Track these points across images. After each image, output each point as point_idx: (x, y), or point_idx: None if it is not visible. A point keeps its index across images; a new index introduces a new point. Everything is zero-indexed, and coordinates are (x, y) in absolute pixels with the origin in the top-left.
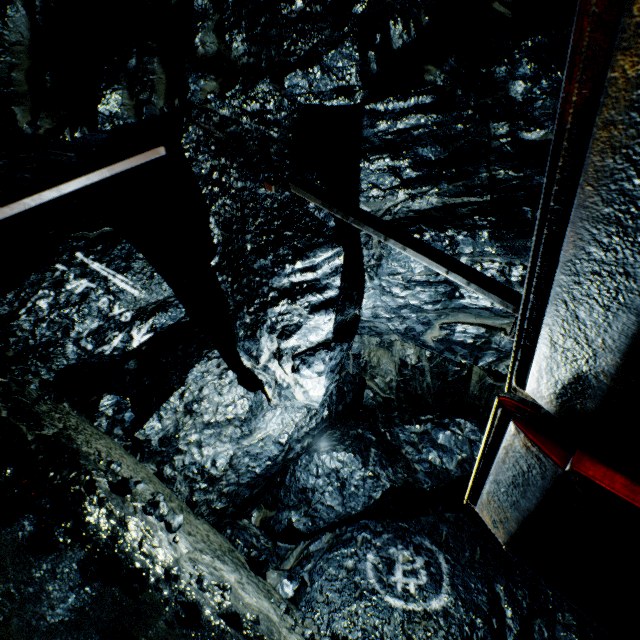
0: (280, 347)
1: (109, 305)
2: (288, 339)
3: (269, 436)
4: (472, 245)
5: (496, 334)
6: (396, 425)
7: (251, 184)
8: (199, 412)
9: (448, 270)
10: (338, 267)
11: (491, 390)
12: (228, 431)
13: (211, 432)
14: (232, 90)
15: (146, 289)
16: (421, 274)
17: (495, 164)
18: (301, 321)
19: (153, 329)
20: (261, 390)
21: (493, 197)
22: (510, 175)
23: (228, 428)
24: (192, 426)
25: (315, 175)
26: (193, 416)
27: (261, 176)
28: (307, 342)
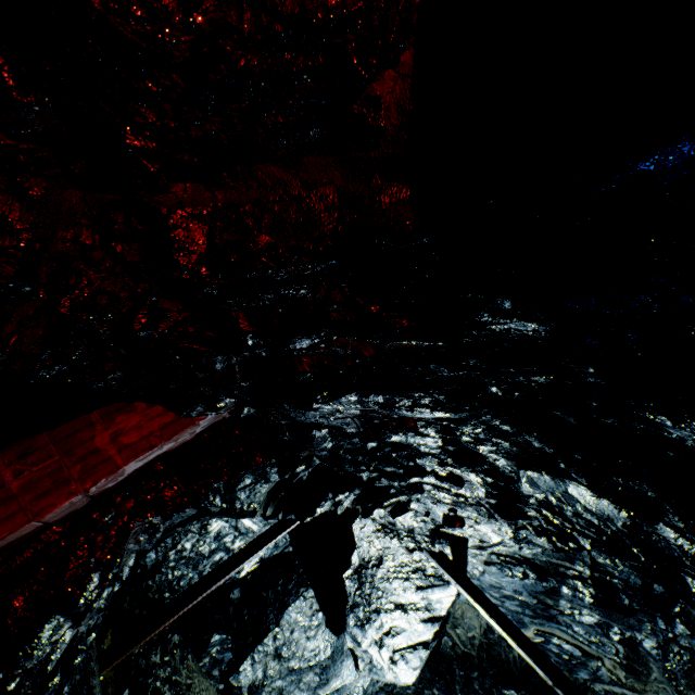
0: (384, 640)
1: (233, 539)
2: (393, 638)
3: (344, 687)
4: (572, 598)
5: (593, 661)
6: (475, 692)
7: (395, 546)
8: (287, 657)
9: (554, 684)
10: (450, 598)
11: (585, 690)
12: (307, 677)
13: (292, 678)
14: (401, 516)
15: (264, 523)
16: (521, 596)
17: (595, 551)
18: (408, 625)
19: (261, 560)
20: (352, 655)
21: (593, 573)
22: (608, 563)
23: (308, 674)
24: (278, 671)
25: (445, 547)
26: (281, 660)
27: (404, 544)
28: (409, 640)
